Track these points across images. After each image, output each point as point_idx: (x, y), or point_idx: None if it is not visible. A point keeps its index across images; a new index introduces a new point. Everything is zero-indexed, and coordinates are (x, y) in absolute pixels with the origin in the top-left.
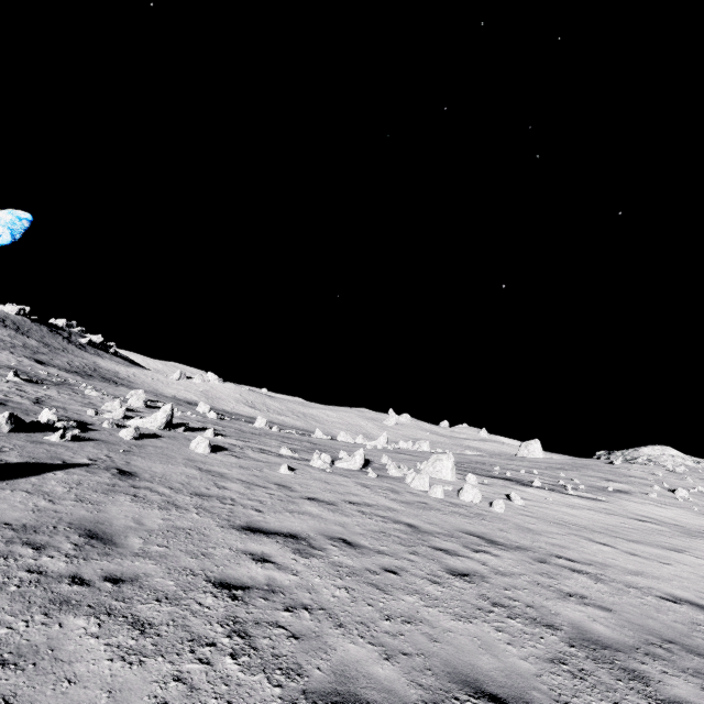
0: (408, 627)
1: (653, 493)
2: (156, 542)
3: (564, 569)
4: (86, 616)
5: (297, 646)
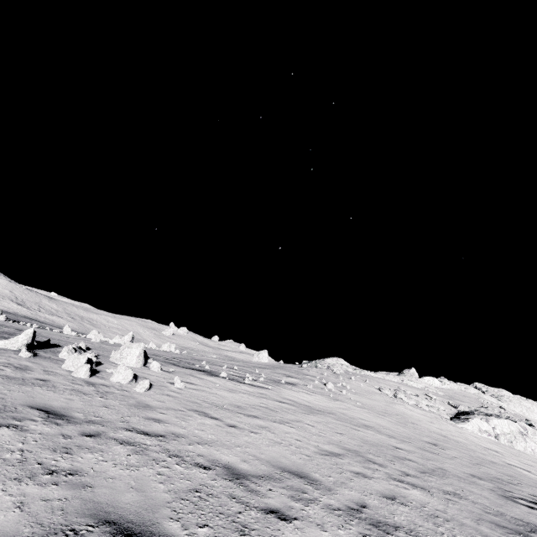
0: None
1: (311, 385)
2: None
3: (112, 441)
4: None
5: None
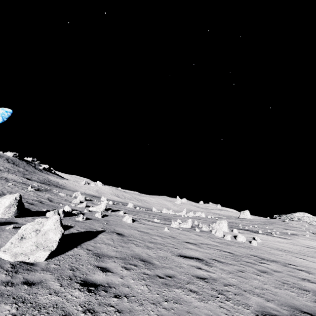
0: (264, 291)
1: (307, 235)
2: (163, 262)
3: (295, 269)
4: (176, 288)
5: (240, 297)
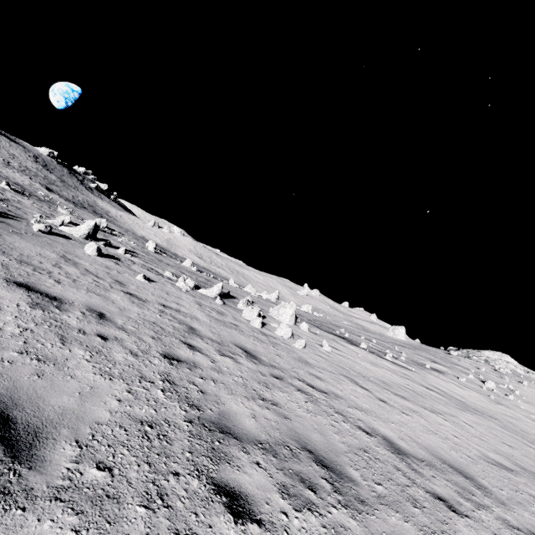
0: (31, 362)
1: (463, 378)
2: None
3: (292, 387)
4: None
5: None
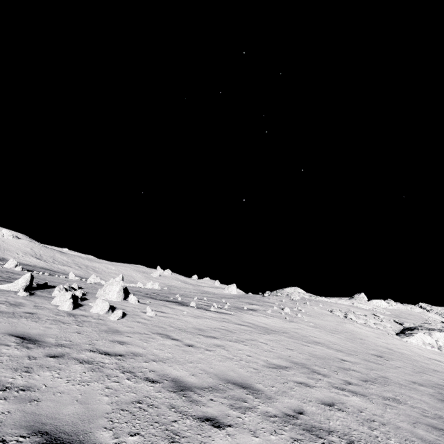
0: None
1: (269, 310)
2: None
3: (73, 361)
4: None
5: None
